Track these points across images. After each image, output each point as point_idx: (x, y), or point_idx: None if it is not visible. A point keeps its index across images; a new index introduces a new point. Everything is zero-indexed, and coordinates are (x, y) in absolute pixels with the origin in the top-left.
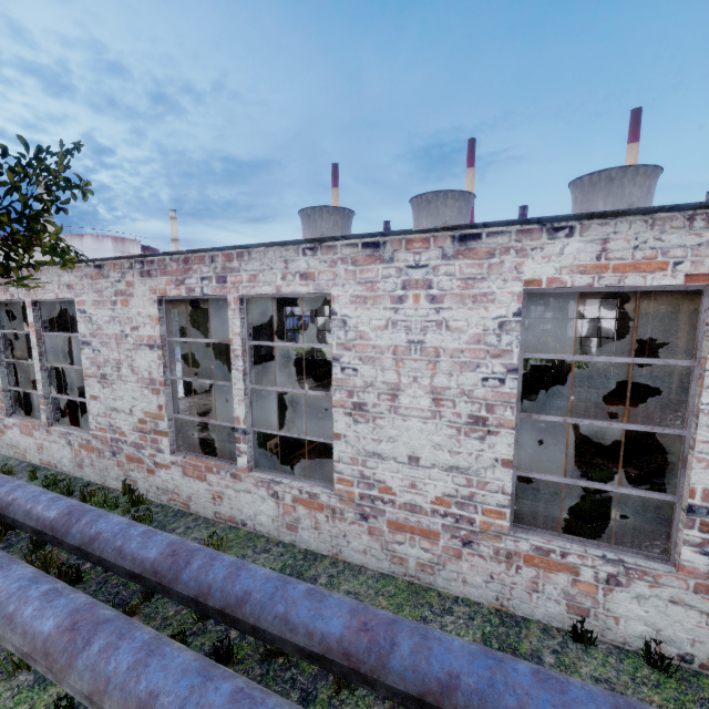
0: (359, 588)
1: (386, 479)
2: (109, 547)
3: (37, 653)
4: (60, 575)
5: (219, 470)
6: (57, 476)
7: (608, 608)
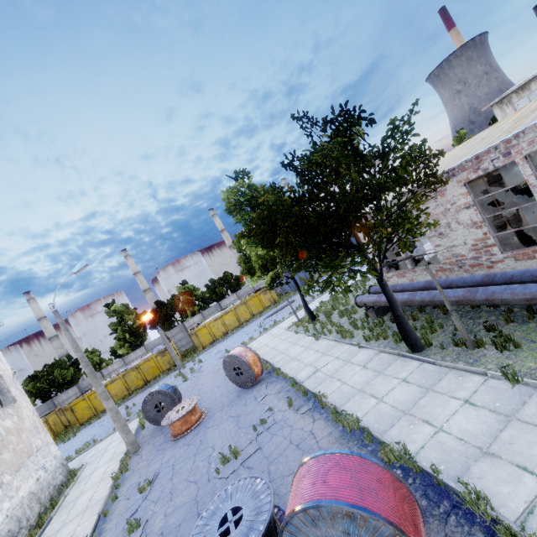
0: None
1: None
2: (523, 277)
3: (536, 296)
4: (486, 305)
5: None
6: None
7: None
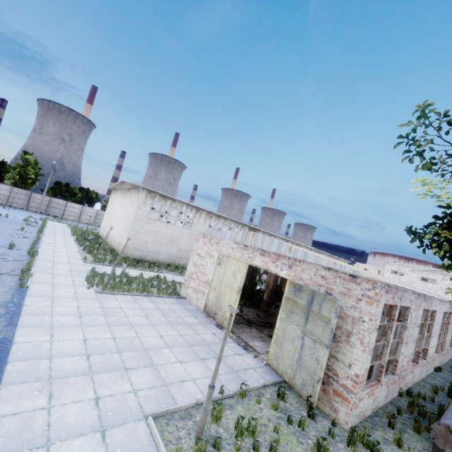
0: (433, 381)
1: (430, 352)
2: None
3: None
4: None
5: (416, 366)
6: (397, 407)
7: (435, 364)
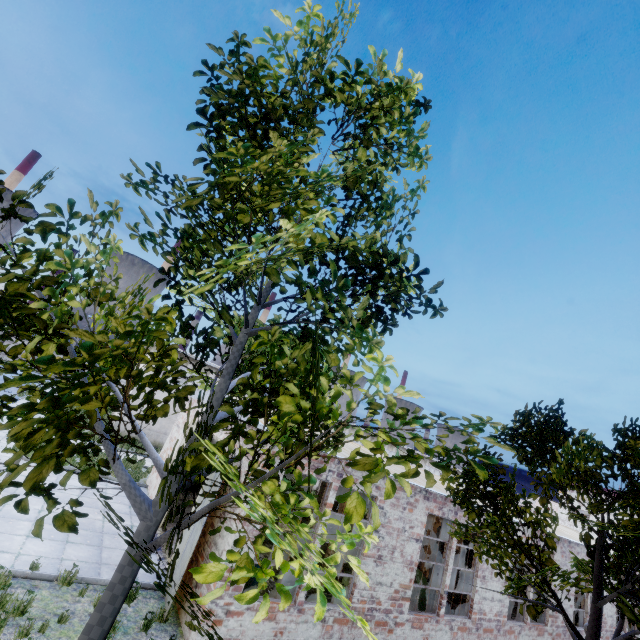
0: None
1: (485, 608)
2: None
3: None
4: None
5: (431, 619)
6: None
7: None
